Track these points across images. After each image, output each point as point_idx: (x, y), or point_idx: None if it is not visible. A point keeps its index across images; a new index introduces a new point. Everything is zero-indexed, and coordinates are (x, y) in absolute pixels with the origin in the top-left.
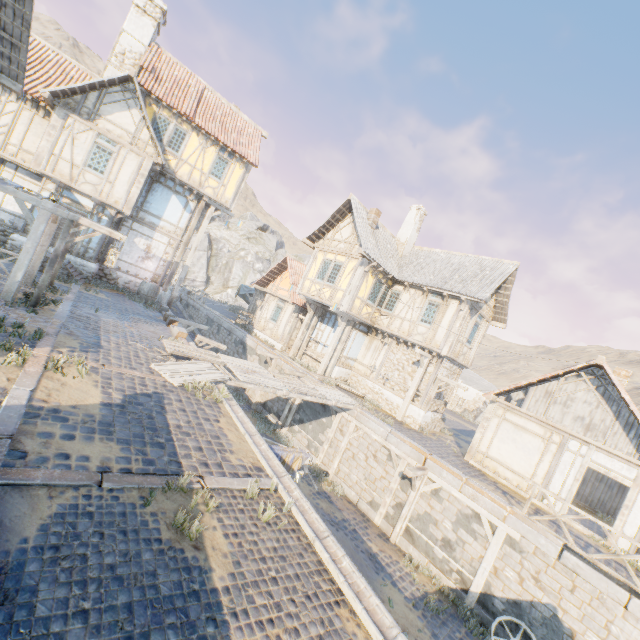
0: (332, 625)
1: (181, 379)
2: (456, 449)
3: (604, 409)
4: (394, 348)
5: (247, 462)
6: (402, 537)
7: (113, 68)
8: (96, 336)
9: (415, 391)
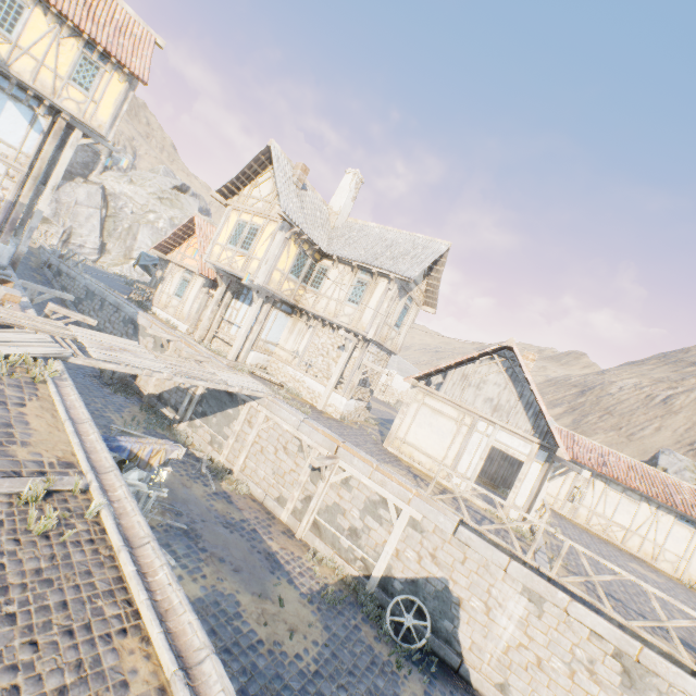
0: (97, 666)
1: None
2: (377, 437)
3: (510, 390)
4: (320, 331)
5: (49, 457)
6: (309, 531)
7: None
8: None
9: (339, 378)
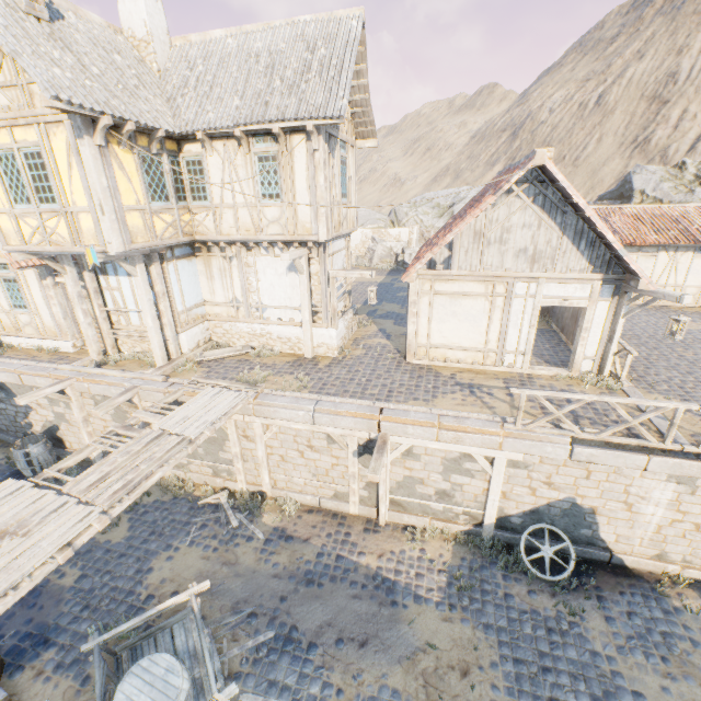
0: None
1: None
2: (390, 348)
3: (548, 226)
4: (248, 259)
5: None
6: (391, 513)
7: None
8: None
9: (311, 310)
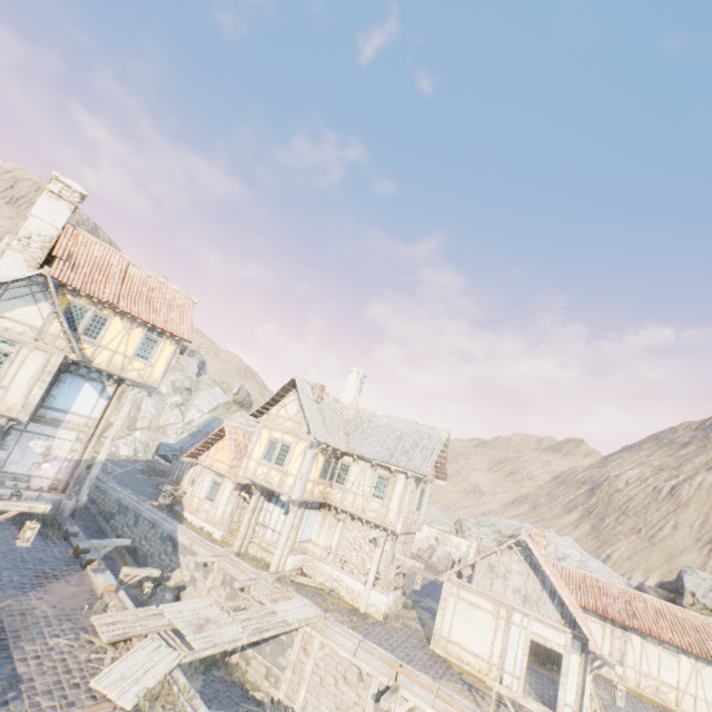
0: None
1: (132, 693)
2: (421, 633)
3: (533, 579)
4: (349, 524)
5: None
6: None
7: (14, 252)
8: (6, 656)
9: (375, 574)
